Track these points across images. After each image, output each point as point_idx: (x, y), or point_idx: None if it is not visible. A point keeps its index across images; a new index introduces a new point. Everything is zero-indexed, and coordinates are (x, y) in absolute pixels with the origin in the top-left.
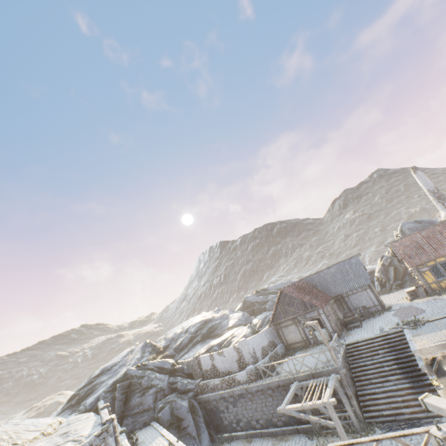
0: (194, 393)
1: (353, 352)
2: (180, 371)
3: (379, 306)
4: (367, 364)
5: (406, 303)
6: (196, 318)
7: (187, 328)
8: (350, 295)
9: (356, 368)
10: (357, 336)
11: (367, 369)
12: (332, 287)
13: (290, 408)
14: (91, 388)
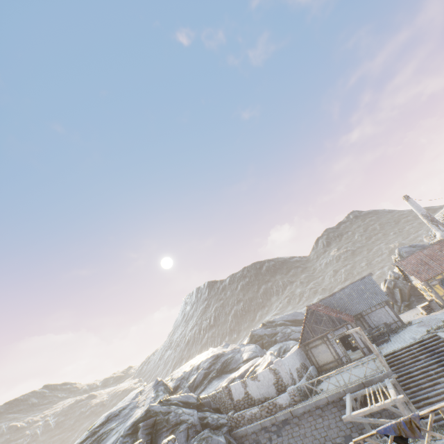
0: (228, 428)
1: (393, 362)
2: (207, 405)
3: (399, 322)
4: (411, 370)
5: (424, 317)
6: (205, 354)
7: (198, 364)
8: (370, 313)
9: (401, 377)
10: (391, 347)
11: (413, 376)
12: (351, 306)
13: (358, 414)
14: (97, 439)
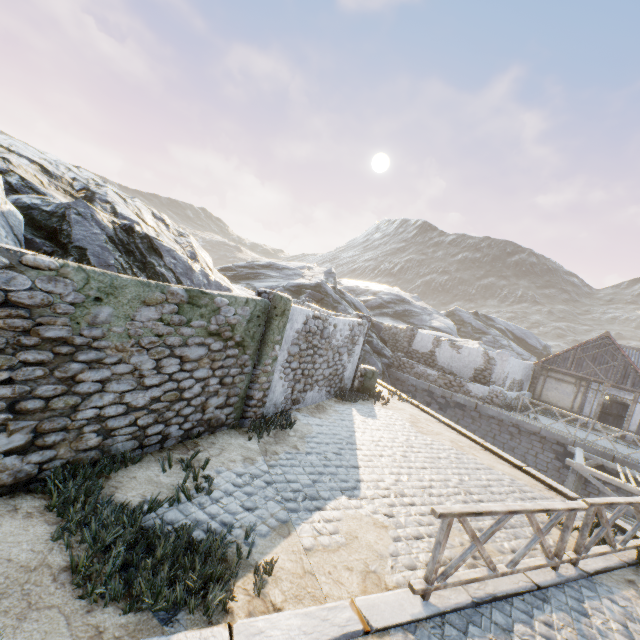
0: (388, 362)
1: None
2: (377, 329)
3: None
4: None
5: None
6: (388, 288)
7: (377, 291)
8: None
9: None
10: None
11: None
12: None
13: (595, 473)
14: (254, 274)
